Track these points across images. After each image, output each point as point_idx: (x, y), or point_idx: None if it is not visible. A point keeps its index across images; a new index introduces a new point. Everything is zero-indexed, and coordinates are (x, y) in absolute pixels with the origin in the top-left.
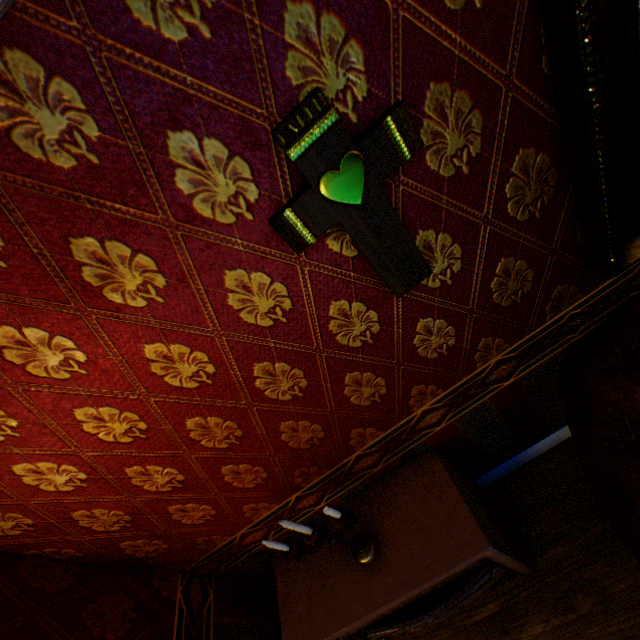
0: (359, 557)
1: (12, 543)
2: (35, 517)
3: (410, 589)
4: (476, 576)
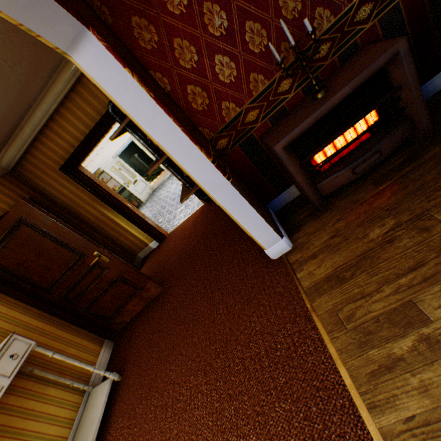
0: (317, 93)
1: (145, 58)
2: (159, 35)
3: (351, 81)
4: (391, 125)
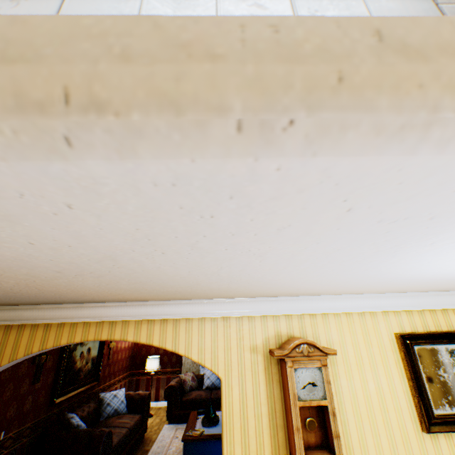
0: None
1: None
2: None
3: None
4: None
